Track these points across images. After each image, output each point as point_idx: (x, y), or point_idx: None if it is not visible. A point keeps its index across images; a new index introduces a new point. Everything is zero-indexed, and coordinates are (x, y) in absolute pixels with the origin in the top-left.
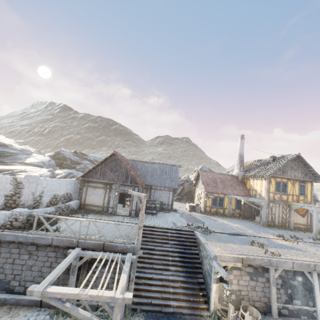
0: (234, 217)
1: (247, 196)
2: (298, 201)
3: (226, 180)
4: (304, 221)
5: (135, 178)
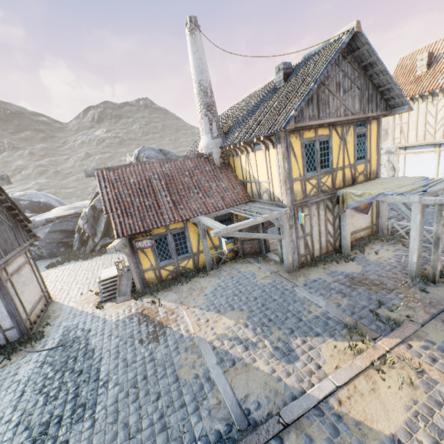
0: (224, 263)
1: (241, 202)
2: (355, 180)
3: (184, 175)
4: (367, 219)
5: None
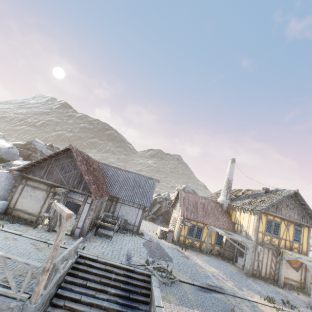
0: (212, 254)
1: (230, 230)
2: (291, 249)
3: (209, 207)
4: (297, 276)
5: (88, 184)
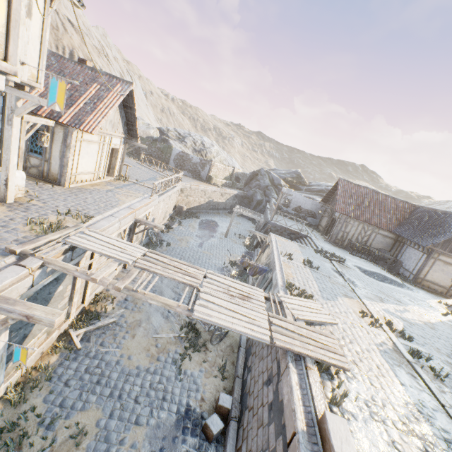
0: None
1: None
2: None
3: None
4: None
5: (335, 201)
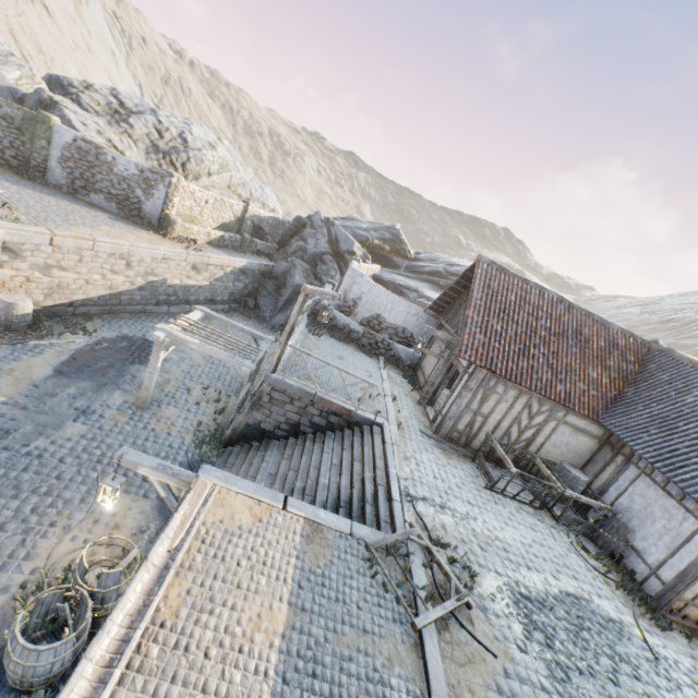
0: None
1: None
2: None
3: None
4: None
5: (463, 326)
